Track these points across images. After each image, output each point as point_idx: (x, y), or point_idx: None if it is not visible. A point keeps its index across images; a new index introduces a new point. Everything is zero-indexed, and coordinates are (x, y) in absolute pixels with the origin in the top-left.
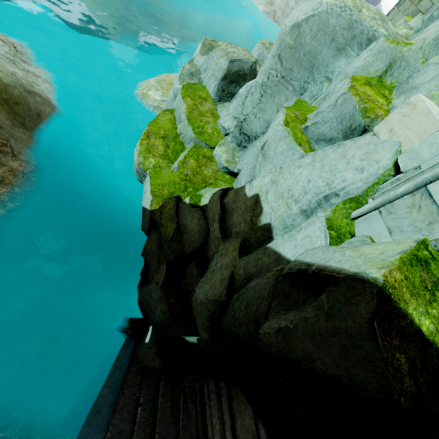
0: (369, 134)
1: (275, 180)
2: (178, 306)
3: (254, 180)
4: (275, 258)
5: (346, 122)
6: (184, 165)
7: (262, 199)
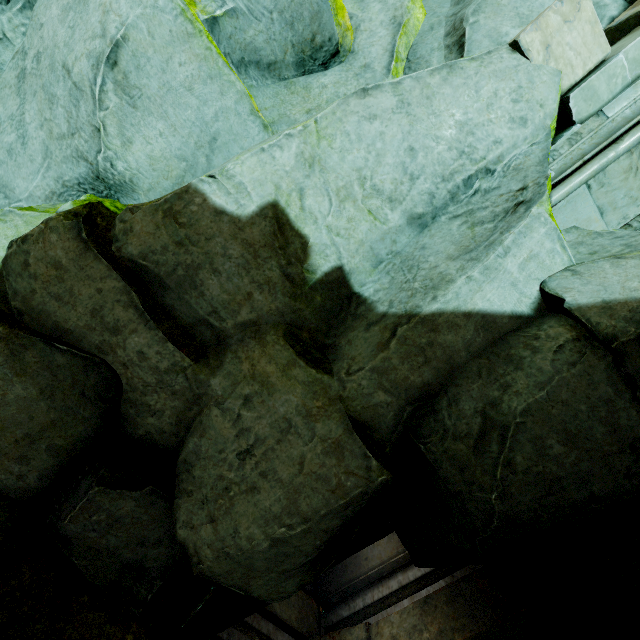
0: (500, 49)
1: (313, 156)
2: (126, 632)
3: (233, 165)
4: (478, 326)
5: (303, 26)
6: None
7: (293, 213)
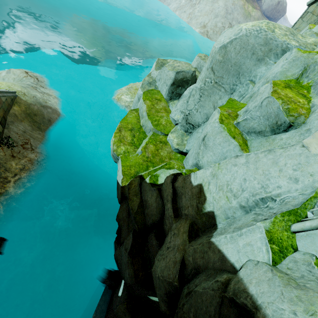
0: (298, 144)
1: (215, 173)
2: (141, 271)
3: (198, 171)
4: (219, 258)
5: (272, 119)
6: (145, 150)
7: (205, 188)
